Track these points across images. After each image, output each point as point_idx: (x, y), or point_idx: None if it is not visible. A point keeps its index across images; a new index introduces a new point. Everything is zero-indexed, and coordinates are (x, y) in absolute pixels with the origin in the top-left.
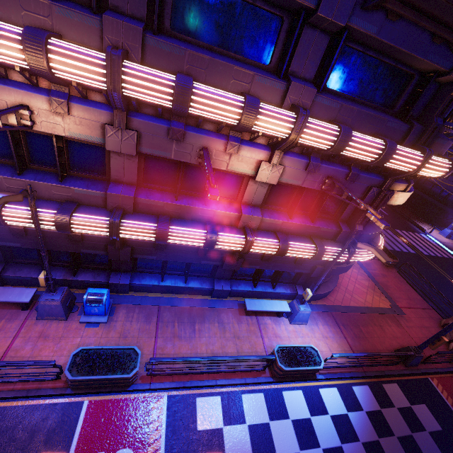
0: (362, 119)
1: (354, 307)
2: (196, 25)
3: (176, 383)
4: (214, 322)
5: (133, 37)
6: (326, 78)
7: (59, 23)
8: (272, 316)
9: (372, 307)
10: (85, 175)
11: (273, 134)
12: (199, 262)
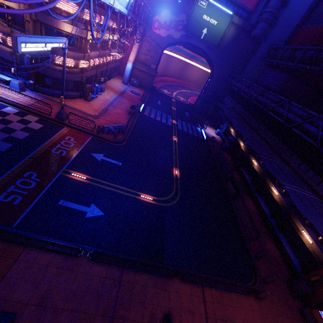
0: None
1: (66, 104)
2: None
3: None
4: None
5: None
6: None
7: None
8: (3, 84)
9: (79, 109)
10: None
11: None
12: None
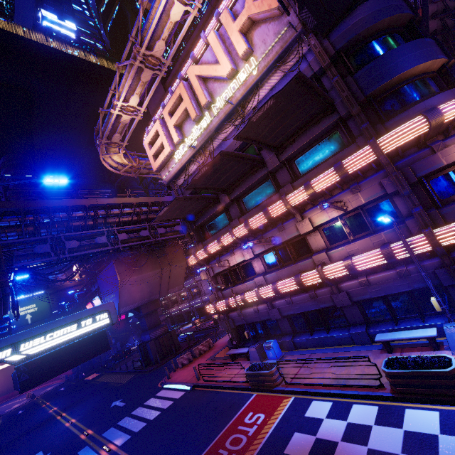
0: (323, 168)
1: None
2: (252, 204)
3: (300, 389)
4: (350, 359)
5: (236, 222)
6: (292, 176)
7: (225, 233)
8: (425, 351)
9: None
10: (250, 277)
11: (282, 211)
12: (319, 307)
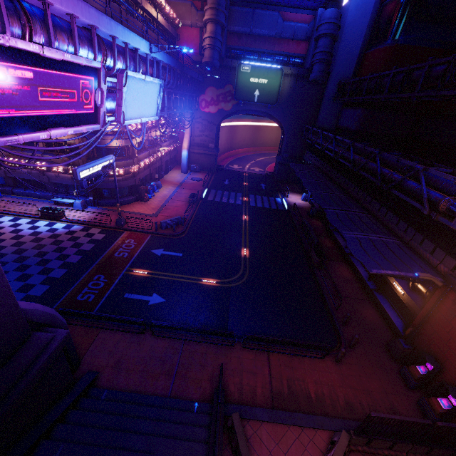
0: None
1: (124, 211)
2: None
3: (2, 212)
4: (38, 204)
5: None
6: None
7: None
8: (68, 207)
9: (137, 212)
10: None
11: None
12: (32, 179)
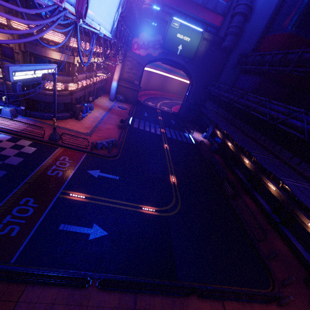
0: None
1: (58, 126)
2: None
3: None
4: None
5: None
6: None
7: None
8: None
9: (71, 129)
10: None
11: None
12: None
